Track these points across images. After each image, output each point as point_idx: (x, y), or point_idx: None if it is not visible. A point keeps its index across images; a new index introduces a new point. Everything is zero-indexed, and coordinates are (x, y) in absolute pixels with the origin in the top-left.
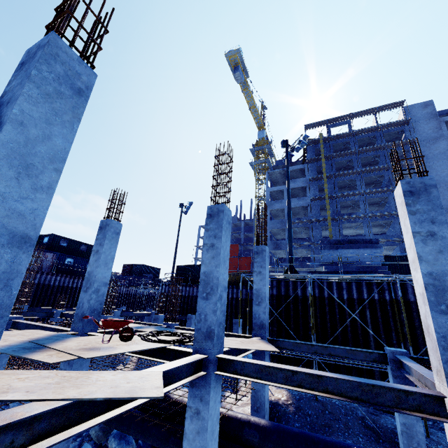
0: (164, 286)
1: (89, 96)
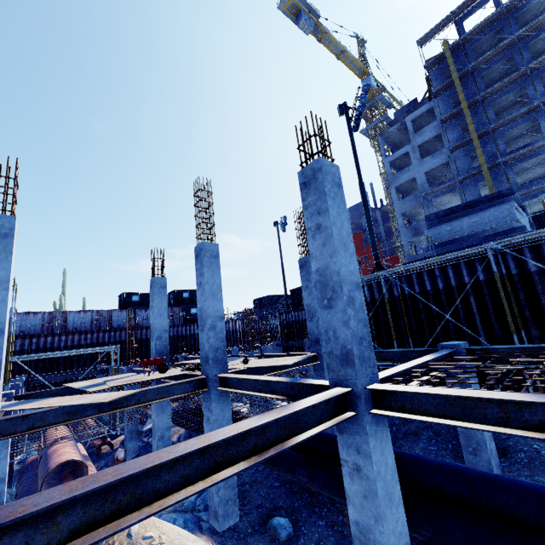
0: (281, 315)
1: (14, 234)
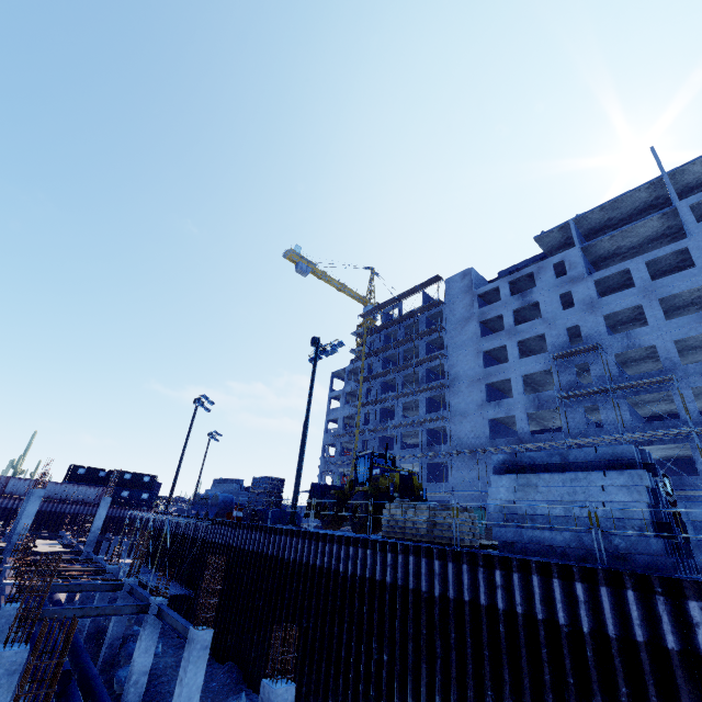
0: None
1: None
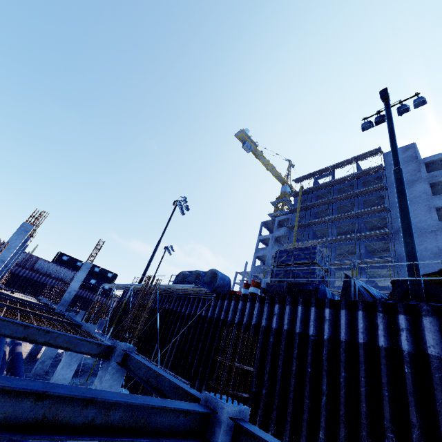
0: None
1: None
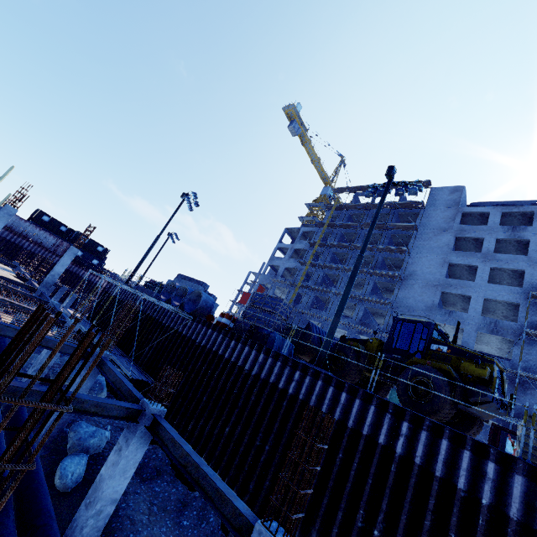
0: None
1: None
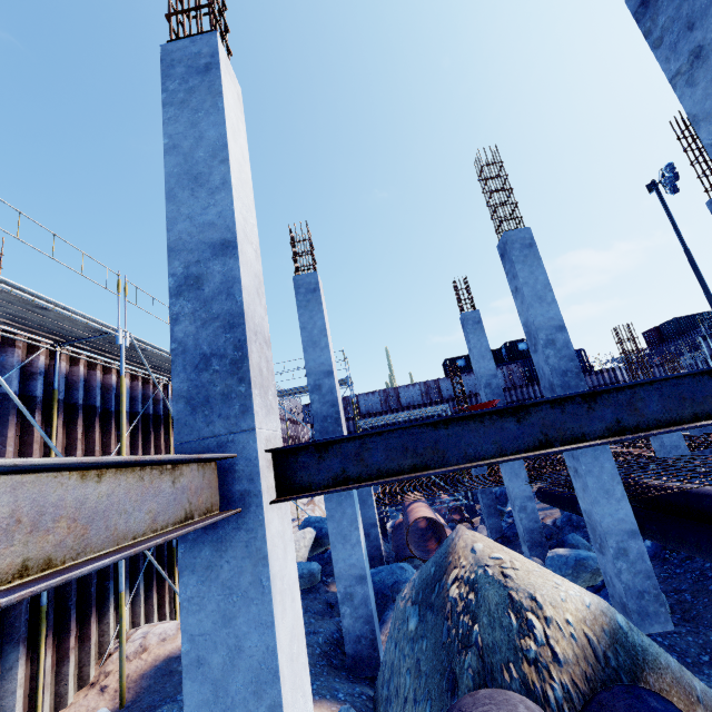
0: (707, 340)
1: (319, 287)
